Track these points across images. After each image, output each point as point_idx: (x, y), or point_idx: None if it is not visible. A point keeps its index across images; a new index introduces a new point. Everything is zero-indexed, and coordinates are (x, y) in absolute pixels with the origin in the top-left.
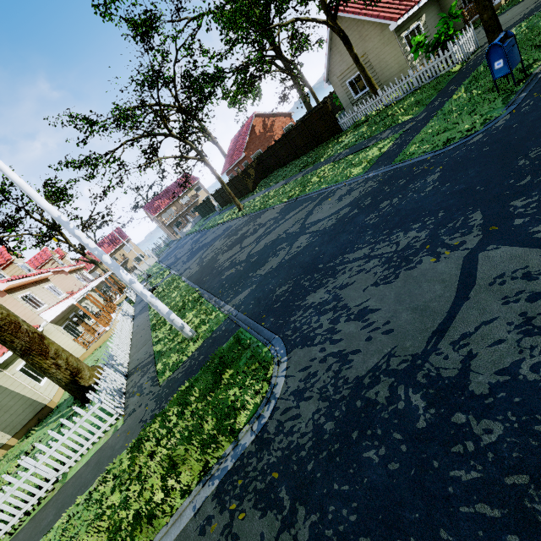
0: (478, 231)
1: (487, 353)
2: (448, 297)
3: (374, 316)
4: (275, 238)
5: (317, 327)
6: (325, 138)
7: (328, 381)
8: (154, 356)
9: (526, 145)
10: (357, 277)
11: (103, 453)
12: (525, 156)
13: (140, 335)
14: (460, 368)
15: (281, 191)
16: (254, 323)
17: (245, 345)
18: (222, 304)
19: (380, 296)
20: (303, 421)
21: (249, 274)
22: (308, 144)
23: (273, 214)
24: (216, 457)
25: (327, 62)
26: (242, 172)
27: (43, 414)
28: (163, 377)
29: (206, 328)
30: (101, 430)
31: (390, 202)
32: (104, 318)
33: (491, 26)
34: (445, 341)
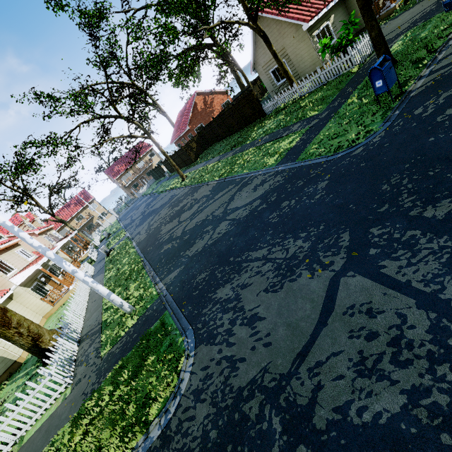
0: (344, 253)
1: (330, 387)
2: (313, 320)
3: (260, 325)
4: (204, 219)
5: (219, 325)
6: (253, 119)
7: (219, 386)
8: (101, 324)
9: (390, 169)
10: (254, 279)
11: (52, 421)
12: (388, 181)
13: (95, 298)
14: (310, 397)
15: (215, 168)
16: (176, 308)
17: (166, 332)
18: (157, 281)
19: (268, 304)
20: (196, 424)
21: (181, 253)
22: (239, 123)
23: (206, 191)
24: (130, 448)
25: (253, 54)
26: (185, 145)
27: (13, 368)
28: (104, 351)
29: (142, 305)
30: (52, 398)
31: (289, 203)
32: (68, 278)
33: (378, 42)
34: (304, 366)
